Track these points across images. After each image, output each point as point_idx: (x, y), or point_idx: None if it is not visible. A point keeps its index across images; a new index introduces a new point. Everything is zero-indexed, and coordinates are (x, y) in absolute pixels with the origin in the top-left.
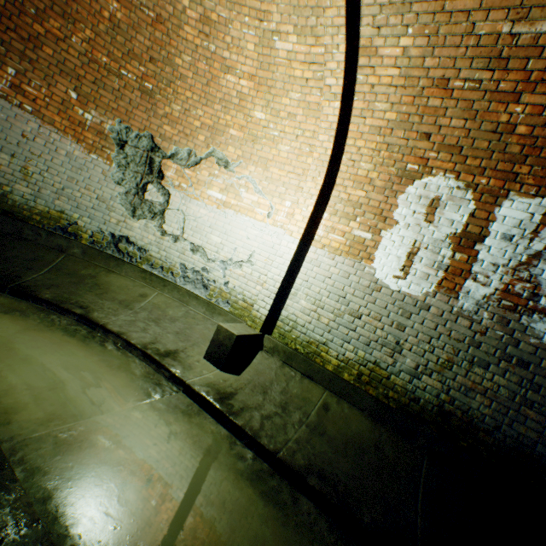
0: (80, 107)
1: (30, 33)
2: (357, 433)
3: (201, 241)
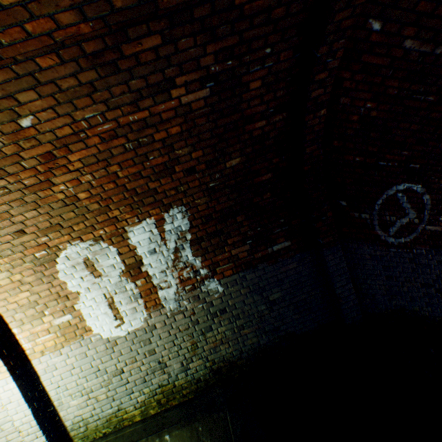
0: None
1: None
2: None
3: None
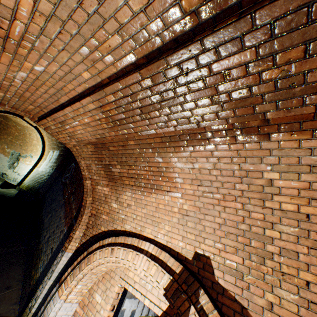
0: (7, 149)
1: (1, 138)
2: (13, 192)
3: (21, 172)
